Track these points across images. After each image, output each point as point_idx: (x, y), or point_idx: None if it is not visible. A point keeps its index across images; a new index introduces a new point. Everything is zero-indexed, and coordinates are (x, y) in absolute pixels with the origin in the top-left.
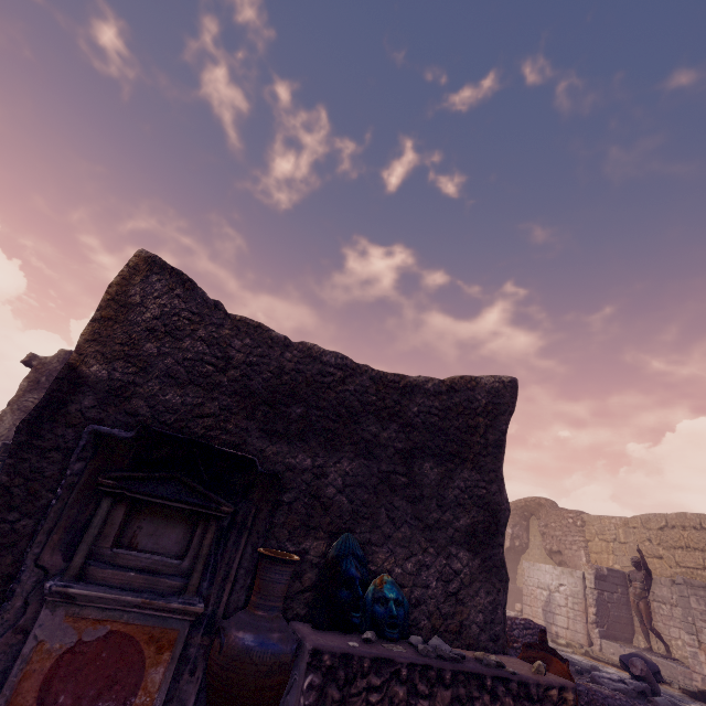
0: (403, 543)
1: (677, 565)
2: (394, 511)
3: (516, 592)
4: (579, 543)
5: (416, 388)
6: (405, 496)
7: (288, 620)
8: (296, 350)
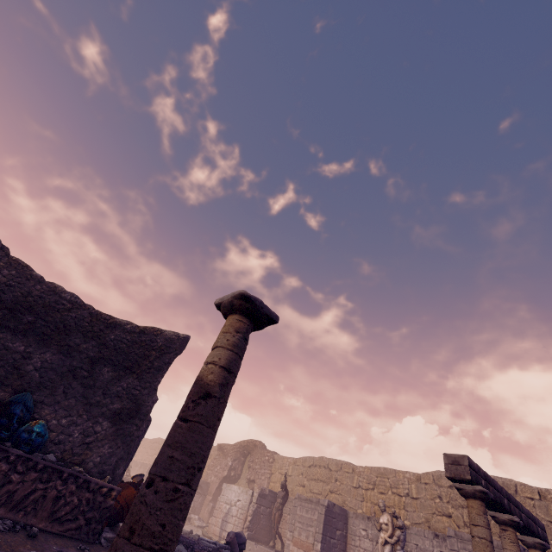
0: (66, 408)
1: (310, 491)
2: (70, 389)
3: None
4: (267, 474)
5: (118, 326)
6: (82, 383)
7: None
8: (45, 285)
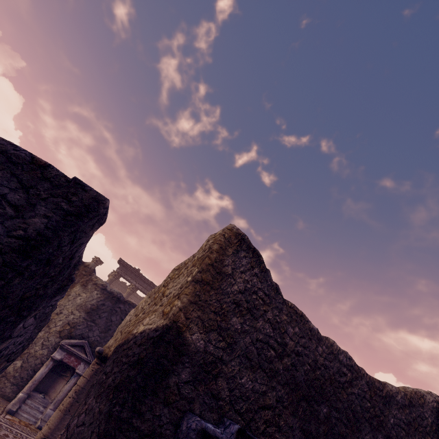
0: None
1: None
2: None
3: None
4: None
5: (392, 399)
6: None
7: None
8: (324, 344)
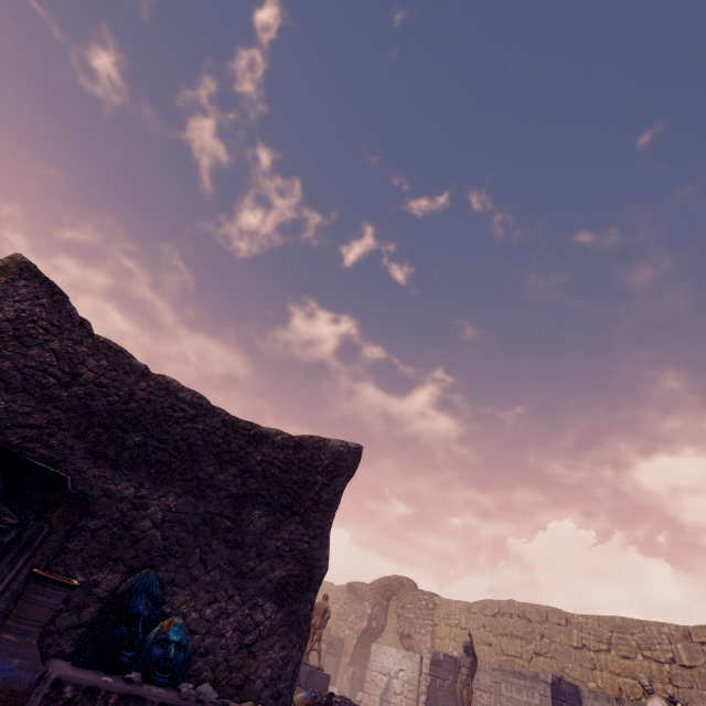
0: (209, 587)
1: (502, 652)
2: (209, 553)
3: (364, 681)
4: (428, 627)
5: (265, 439)
6: (225, 540)
7: (48, 657)
8: (153, 381)
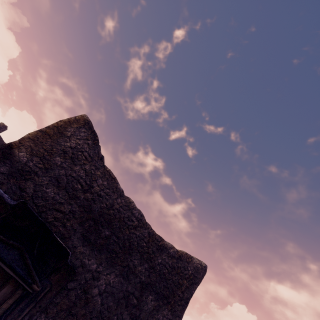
0: None
1: None
2: None
3: None
4: None
5: (165, 249)
6: (130, 313)
7: None
8: (124, 199)
